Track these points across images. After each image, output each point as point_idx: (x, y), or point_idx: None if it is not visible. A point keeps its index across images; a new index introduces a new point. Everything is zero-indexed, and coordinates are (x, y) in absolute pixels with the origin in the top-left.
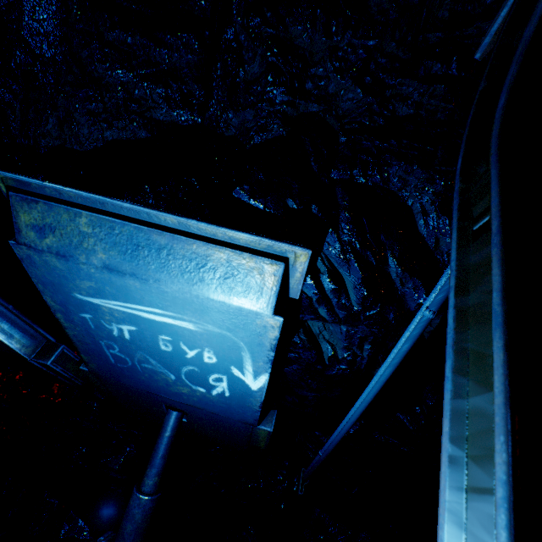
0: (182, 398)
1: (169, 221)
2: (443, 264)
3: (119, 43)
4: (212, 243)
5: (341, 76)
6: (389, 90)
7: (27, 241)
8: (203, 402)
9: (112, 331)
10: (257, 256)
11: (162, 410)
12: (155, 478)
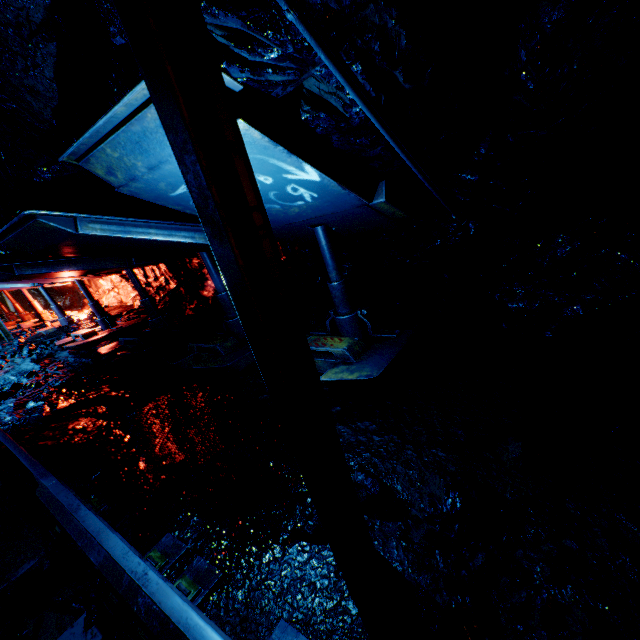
0: (304, 216)
1: (123, 111)
2: None
3: None
4: (151, 104)
5: None
6: None
7: (118, 185)
8: (316, 211)
9: None
10: None
11: (313, 231)
12: (334, 272)
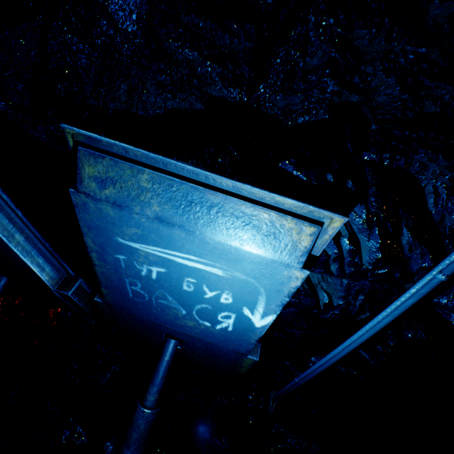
0: (185, 329)
1: (224, 184)
2: (444, 236)
3: (192, 25)
4: (259, 205)
5: (387, 75)
6: (425, 90)
7: (87, 190)
8: (204, 334)
9: (140, 271)
10: (298, 219)
11: (160, 338)
12: (156, 395)
